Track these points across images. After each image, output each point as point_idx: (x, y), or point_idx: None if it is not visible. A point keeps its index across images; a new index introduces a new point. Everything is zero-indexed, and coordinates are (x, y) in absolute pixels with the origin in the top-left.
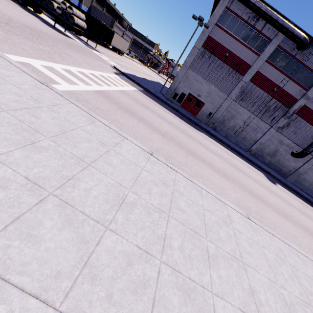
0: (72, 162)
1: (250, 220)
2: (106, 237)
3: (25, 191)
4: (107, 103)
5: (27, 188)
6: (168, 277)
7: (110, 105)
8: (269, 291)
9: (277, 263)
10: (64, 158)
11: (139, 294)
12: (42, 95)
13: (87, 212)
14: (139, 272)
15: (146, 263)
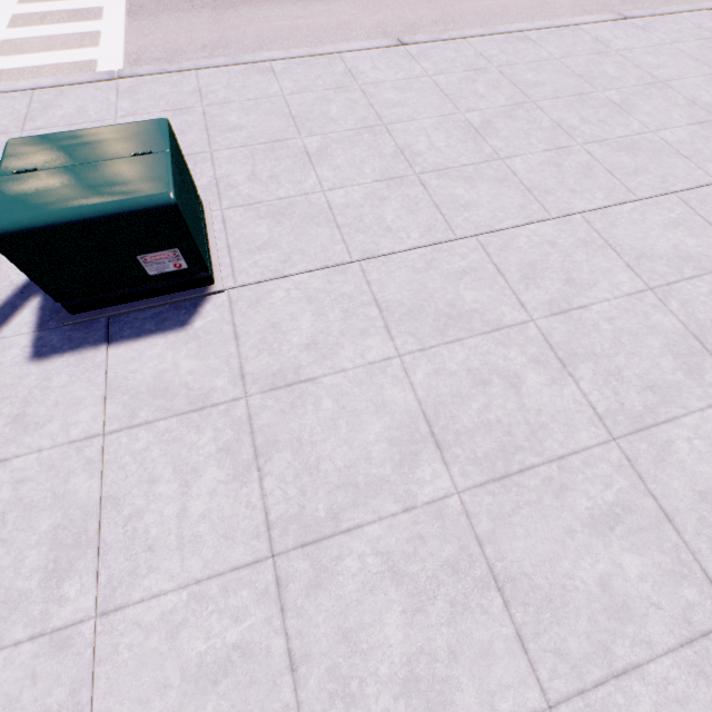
0: (368, 138)
1: (629, 20)
2: (512, 166)
3: (399, 189)
4: (190, 22)
5: (395, 187)
6: (601, 151)
7: (201, 22)
8: (711, 87)
9: (703, 50)
10: (355, 141)
11: (592, 177)
12: (161, 97)
13: (465, 163)
14: (573, 165)
15: (570, 156)
